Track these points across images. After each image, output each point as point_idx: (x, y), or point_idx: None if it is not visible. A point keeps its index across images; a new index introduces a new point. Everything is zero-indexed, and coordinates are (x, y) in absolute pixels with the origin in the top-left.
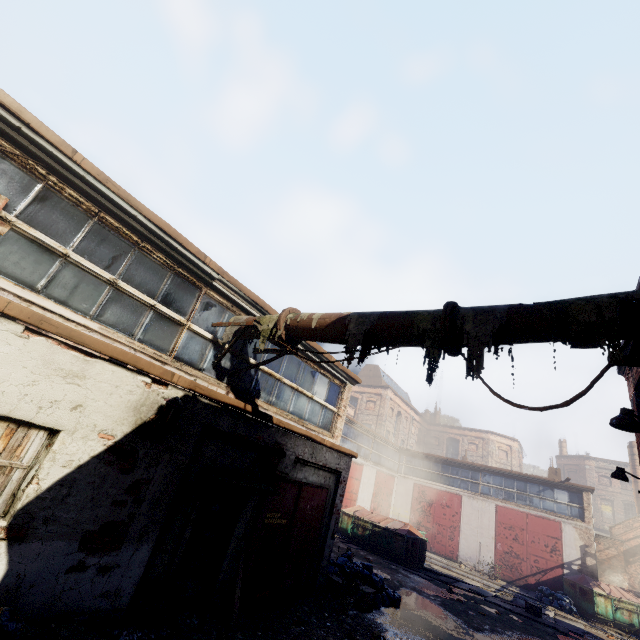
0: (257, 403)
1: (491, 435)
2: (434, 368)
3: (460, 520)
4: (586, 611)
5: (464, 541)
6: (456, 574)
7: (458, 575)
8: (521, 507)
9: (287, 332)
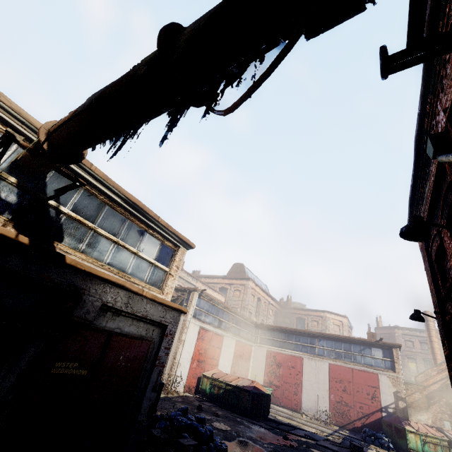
0: (55, 245)
1: (327, 314)
2: (172, 128)
3: (302, 378)
4: (401, 447)
5: (305, 395)
6: (296, 423)
7: (298, 423)
8: (348, 364)
9: (49, 141)
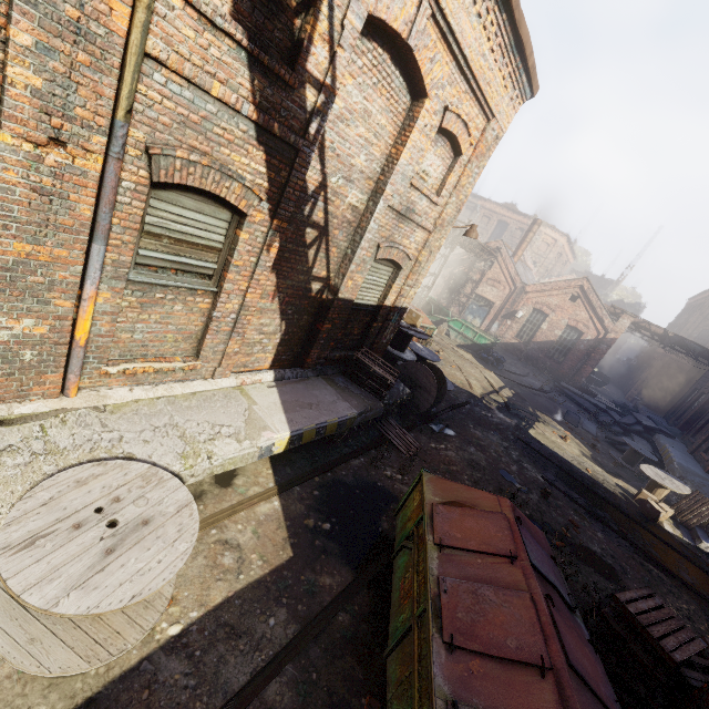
0: None
1: None
2: None
3: None
4: None
5: None
6: None
7: None
8: None
9: None
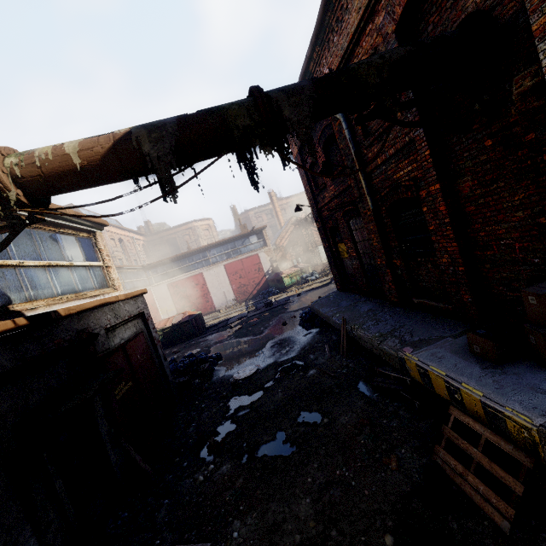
0: (16, 310)
1: (195, 223)
2: (253, 170)
3: (208, 287)
4: (282, 288)
5: (215, 297)
6: (224, 317)
7: (225, 317)
8: (237, 258)
9: (25, 190)
